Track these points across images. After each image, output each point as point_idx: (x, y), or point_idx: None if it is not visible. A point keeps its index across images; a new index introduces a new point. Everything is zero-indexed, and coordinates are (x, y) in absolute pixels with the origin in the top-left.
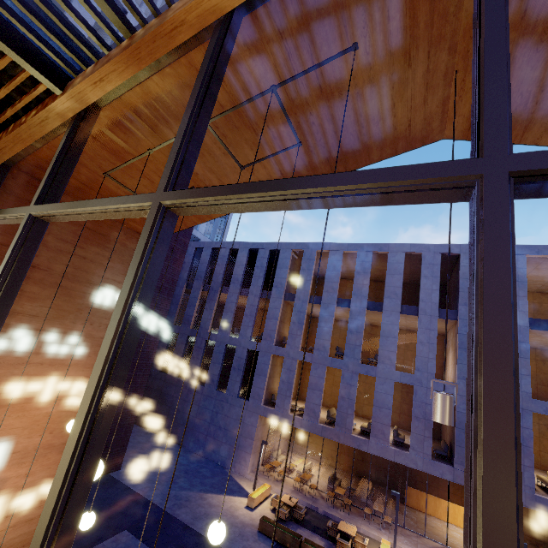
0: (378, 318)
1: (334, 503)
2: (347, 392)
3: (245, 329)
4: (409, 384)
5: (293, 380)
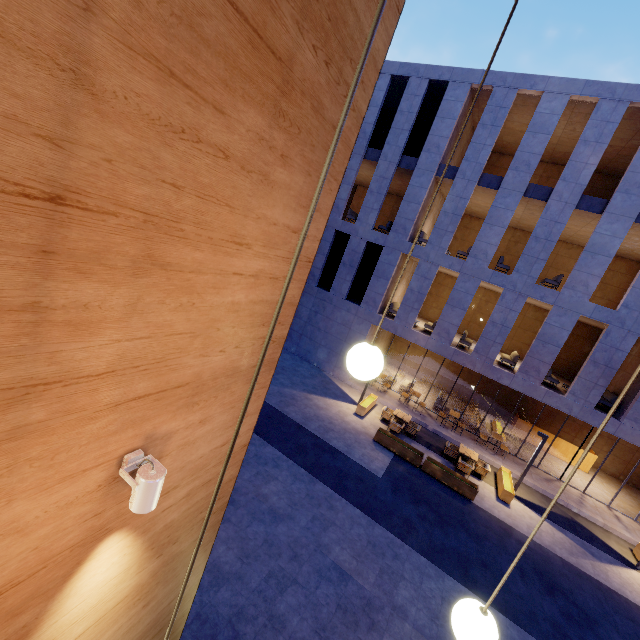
0: (568, 226)
1: (442, 422)
2: (502, 317)
3: (366, 212)
4: (603, 322)
5: (426, 291)
